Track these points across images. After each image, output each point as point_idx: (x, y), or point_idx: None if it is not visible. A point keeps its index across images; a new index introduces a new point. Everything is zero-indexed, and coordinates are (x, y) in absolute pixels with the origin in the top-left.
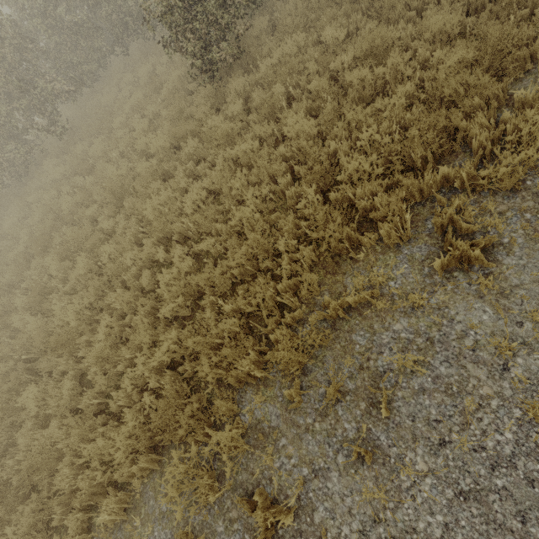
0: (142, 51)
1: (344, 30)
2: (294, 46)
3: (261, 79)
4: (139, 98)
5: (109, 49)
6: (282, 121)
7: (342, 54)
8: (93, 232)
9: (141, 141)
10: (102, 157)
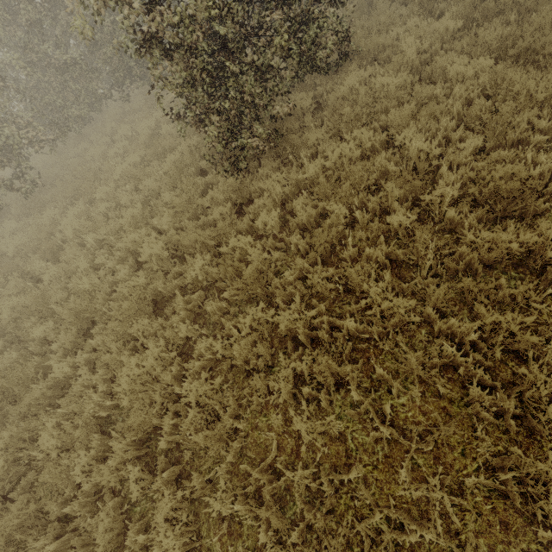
0: (146, 100)
1: (434, 141)
2: (356, 146)
3: (304, 178)
4: (134, 168)
5: (106, 93)
6: (355, 281)
7: (439, 179)
8: (39, 369)
9: (129, 238)
10: (74, 237)
